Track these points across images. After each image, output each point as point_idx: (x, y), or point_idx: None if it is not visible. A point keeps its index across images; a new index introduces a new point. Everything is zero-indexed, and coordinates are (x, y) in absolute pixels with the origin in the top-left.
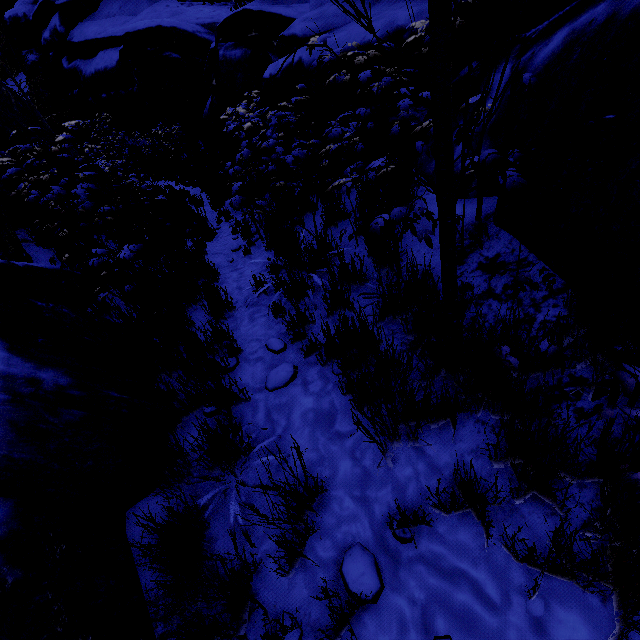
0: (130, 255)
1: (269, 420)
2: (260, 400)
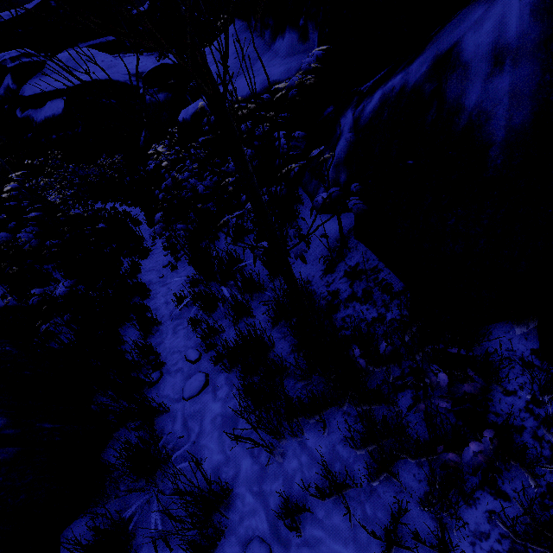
0: (65, 291)
1: (185, 428)
2: (178, 410)
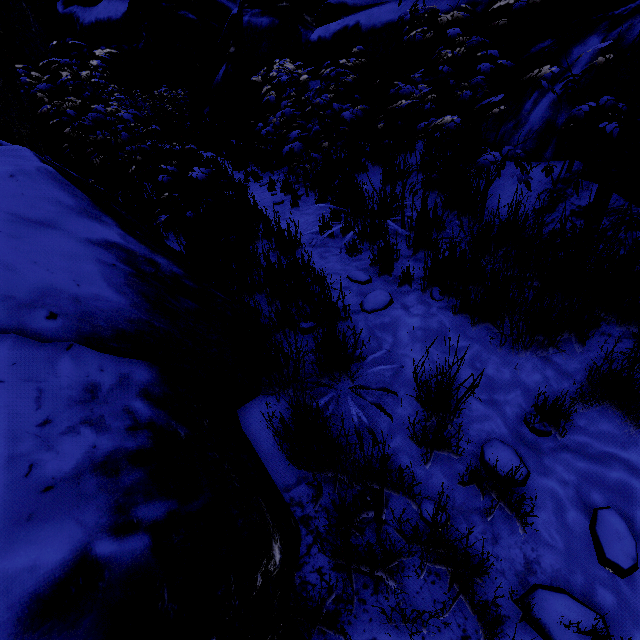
0: (203, 176)
1: (373, 337)
2: (359, 320)
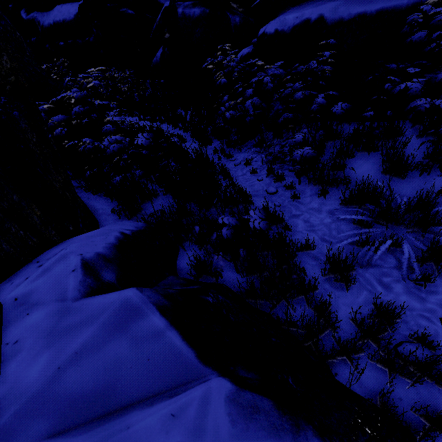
0: (264, 224)
1: None
2: None
